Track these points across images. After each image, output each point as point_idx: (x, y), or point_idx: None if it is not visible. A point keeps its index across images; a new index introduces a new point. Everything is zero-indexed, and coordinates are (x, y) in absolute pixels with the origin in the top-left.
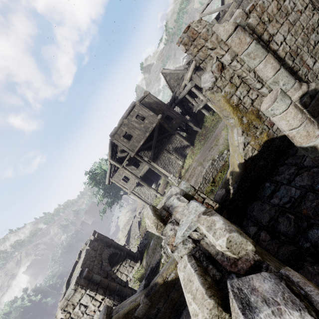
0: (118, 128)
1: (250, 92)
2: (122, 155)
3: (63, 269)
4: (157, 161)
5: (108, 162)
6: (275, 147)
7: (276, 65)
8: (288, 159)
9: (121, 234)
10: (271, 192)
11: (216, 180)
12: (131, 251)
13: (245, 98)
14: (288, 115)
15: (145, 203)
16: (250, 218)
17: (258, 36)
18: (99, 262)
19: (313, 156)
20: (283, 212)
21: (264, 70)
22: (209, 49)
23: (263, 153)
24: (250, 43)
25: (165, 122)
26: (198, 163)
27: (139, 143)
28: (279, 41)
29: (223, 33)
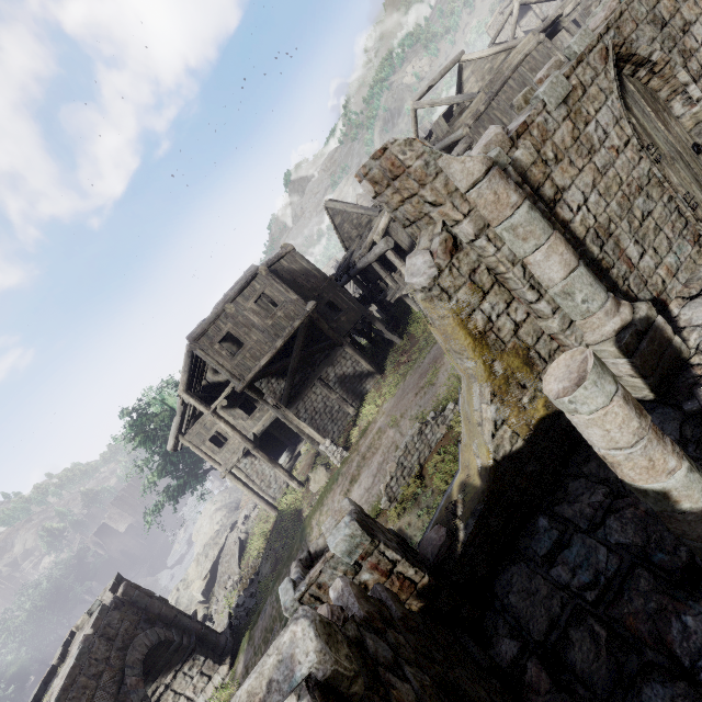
0: (210, 324)
1: (513, 307)
2: (218, 378)
3: (30, 655)
4: (298, 403)
5: (179, 399)
6: (561, 432)
7: (570, 257)
8: (590, 465)
9: (194, 570)
10: (552, 547)
11: (427, 470)
12: (210, 631)
13: (502, 318)
14: (609, 419)
15: (260, 500)
16: (502, 610)
17: (533, 188)
18: (116, 675)
19: (658, 508)
20: (581, 611)
21: (545, 264)
22: (428, 203)
23: (537, 445)
24: (518, 206)
25: (324, 317)
26: (390, 419)
27: (257, 361)
28: (575, 202)
29: (461, 175)
